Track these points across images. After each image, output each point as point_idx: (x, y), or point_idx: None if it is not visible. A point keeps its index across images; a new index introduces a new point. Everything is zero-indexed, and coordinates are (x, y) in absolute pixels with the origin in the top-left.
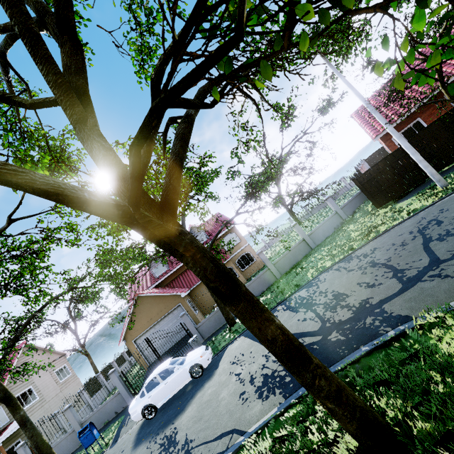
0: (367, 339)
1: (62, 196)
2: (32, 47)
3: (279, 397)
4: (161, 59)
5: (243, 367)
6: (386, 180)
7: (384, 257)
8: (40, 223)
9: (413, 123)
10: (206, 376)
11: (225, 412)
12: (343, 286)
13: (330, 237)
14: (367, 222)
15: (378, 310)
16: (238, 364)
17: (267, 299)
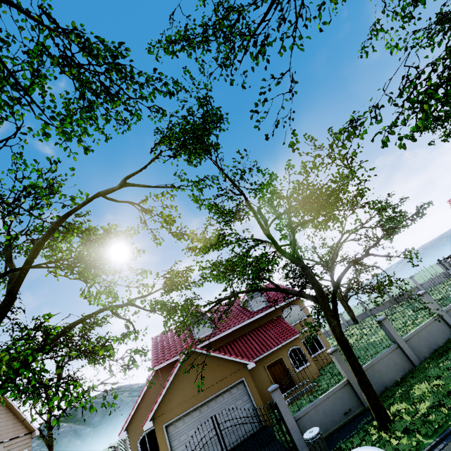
0: None
1: None
2: None
3: None
4: None
5: None
6: None
7: None
8: (143, 203)
9: None
10: None
11: None
12: None
13: None
14: None
15: None
16: None
17: (446, 385)
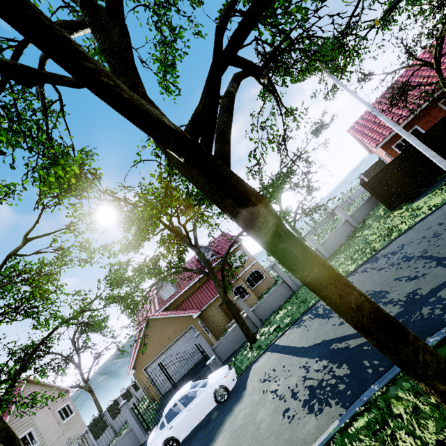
0: (431, 329)
1: (146, 115)
2: (92, 16)
3: (336, 408)
4: (225, 8)
5: (279, 382)
6: (396, 182)
7: (417, 250)
8: (54, 242)
9: (411, 131)
10: (233, 399)
11: (268, 435)
12: (378, 285)
13: (344, 245)
14: (383, 224)
15: (433, 299)
16: (271, 380)
17: (289, 311)
